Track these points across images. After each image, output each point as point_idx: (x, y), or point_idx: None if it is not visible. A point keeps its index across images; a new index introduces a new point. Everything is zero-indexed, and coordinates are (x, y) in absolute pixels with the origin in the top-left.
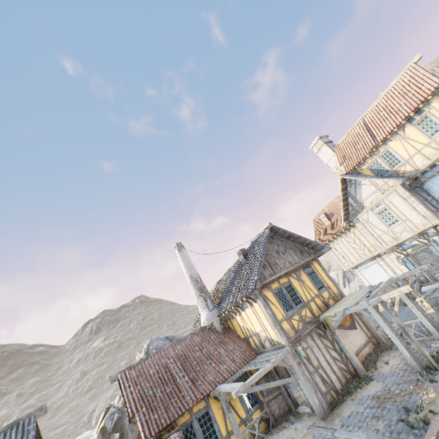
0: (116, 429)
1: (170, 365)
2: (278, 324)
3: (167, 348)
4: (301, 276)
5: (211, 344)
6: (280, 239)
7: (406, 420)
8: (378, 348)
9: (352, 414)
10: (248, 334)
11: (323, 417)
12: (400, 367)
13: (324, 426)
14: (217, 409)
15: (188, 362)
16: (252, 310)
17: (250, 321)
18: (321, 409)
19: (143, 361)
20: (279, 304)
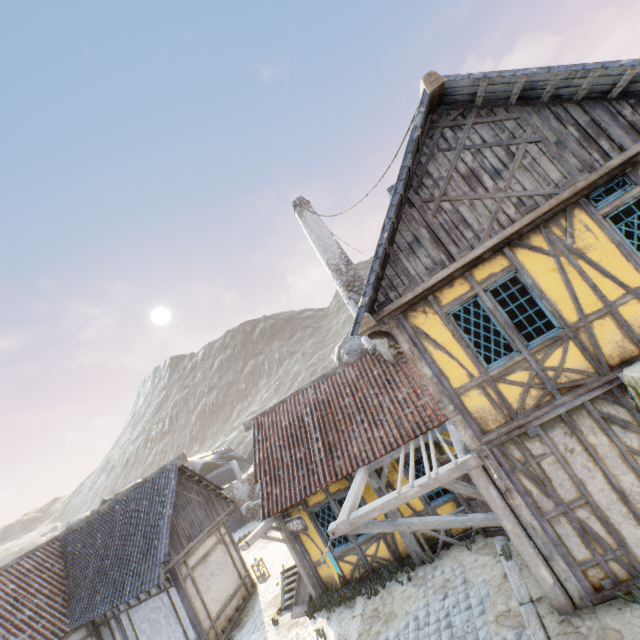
0: None
1: (305, 419)
2: (450, 400)
3: (307, 389)
4: (572, 236)
5: (370, 386)
6: (489, 120)
7: None
8: None
9: None
10: None
11: (560, 609)
12: None
13: (549, 635)
14: (369, 493)
15: (331, 415)
16: None
17: None
18: (557, 593)
19: (277, 406)
20: (461, 347)
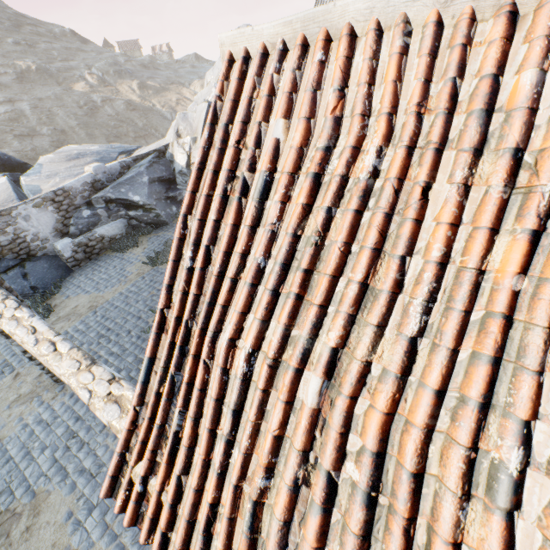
0: None
1: None
2: None
3: None
4: None
5: None
6: None
7: None
8: None
9: None
10: None
11: None
12: None
13: None
14: None
15: None
16: None
17: None
18: None
19: None
20: None
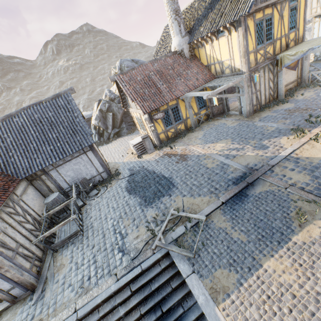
0: (108, 111)
1: (152, 77)
2: (246, 55)
3: (147, 64)
4: (284, 11)
5: (180, 67)
6: None
7: (308, 120)
8: (298, 86)
9: (268, 116)
10: (212, 62)
11: (247, 116)
12: (312, 97)
13: (247, 120)
14: (182, 106)
15: (164, 76)
16: (227, 40)
17: (219, 51)
18: (248, 113)
19: (130, 70)
20: (254, 37)
